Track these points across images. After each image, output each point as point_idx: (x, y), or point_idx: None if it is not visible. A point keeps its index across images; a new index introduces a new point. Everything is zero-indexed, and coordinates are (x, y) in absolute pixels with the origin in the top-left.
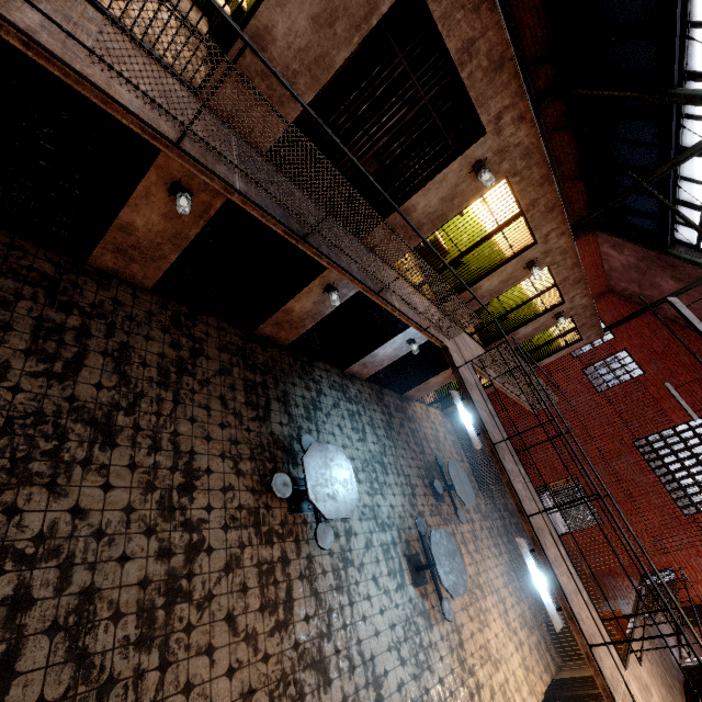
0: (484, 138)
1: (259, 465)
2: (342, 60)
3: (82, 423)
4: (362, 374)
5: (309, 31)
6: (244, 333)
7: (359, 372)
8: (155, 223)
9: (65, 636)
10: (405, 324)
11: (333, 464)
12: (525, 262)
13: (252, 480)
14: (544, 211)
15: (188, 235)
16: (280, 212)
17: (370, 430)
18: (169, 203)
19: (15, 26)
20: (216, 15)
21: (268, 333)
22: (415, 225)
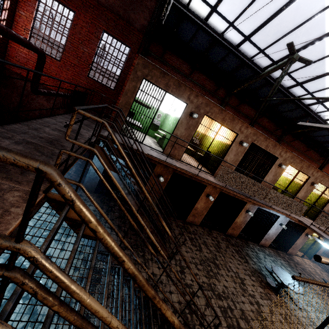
0: (278, 159)
1: (256, 278)
2: (241, 158)
3: (211, 262)
4: (266, 244)
5: (233, 157)
6: (223, 234)
7: (264, 243)
8: (202, 205)
9: (245, 321)
10: (275, 217)
11: (283, 273)
12: (310, 183)
13: (258, 283)
14: (306, 168)
15: (209, 206)
16: (241, 193)
17: (284, 267)
18: (205, 199)
19: (206, 179)
20: (216, 161)
21: (230, 233)
22: (267, 184)
